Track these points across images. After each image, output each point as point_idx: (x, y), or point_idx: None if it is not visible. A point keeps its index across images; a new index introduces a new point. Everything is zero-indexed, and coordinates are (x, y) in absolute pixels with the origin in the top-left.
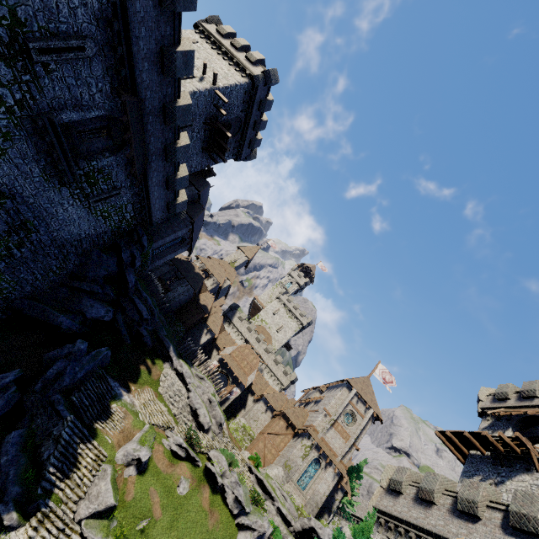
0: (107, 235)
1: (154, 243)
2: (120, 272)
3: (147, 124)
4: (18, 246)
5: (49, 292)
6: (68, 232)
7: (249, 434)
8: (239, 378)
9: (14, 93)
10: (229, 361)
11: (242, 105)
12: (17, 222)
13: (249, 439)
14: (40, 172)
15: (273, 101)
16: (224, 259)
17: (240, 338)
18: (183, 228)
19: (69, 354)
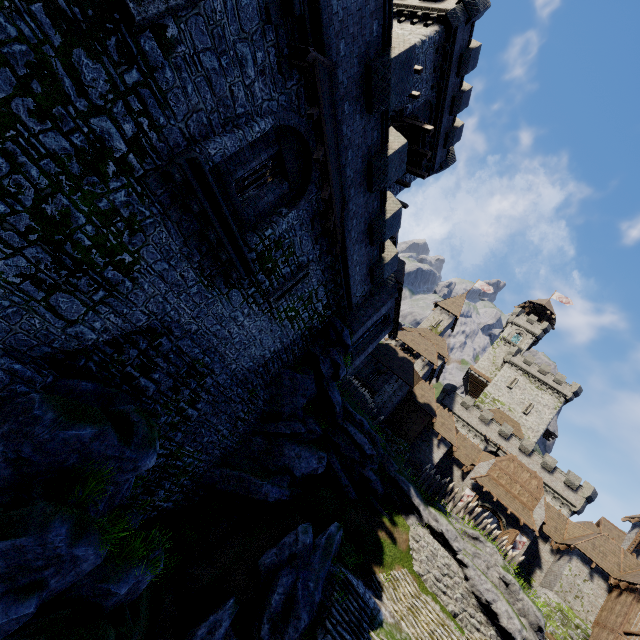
0: (296, 344)
1: (353, 336)
2: (319, 392)
3: (341, 123)
4: (192, 402)
5: (240, 447)
6: (249, 357)
7: (576, 626)
8: (519, 517)
9: (121, 125)
10: (491, 488)
11: (432, 77)
12: (182, 369)
13: (580, 635)
14: (196, 275)
15: (479, 48)
16: (420, 326)
17: (473, 434)
18: (386, 301)
19: (293, 558)
